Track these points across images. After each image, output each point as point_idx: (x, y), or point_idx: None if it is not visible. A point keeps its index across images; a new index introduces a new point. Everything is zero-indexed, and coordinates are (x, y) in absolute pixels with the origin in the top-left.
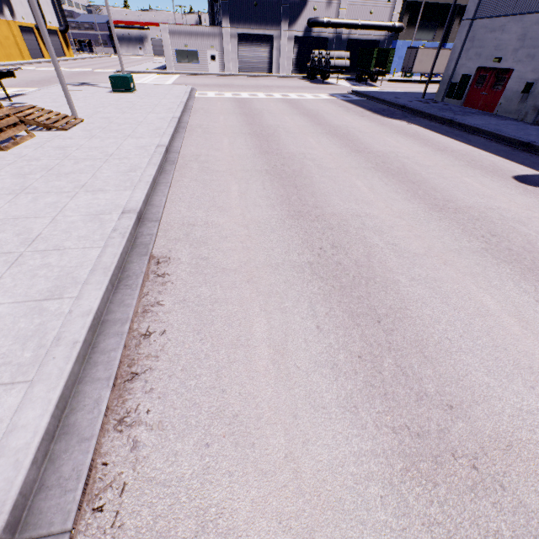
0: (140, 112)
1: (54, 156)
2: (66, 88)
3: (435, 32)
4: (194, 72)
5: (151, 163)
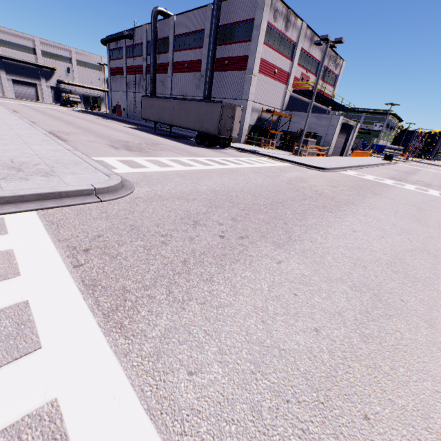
0: None
1: None
2: None
3: None
4: None
5: None
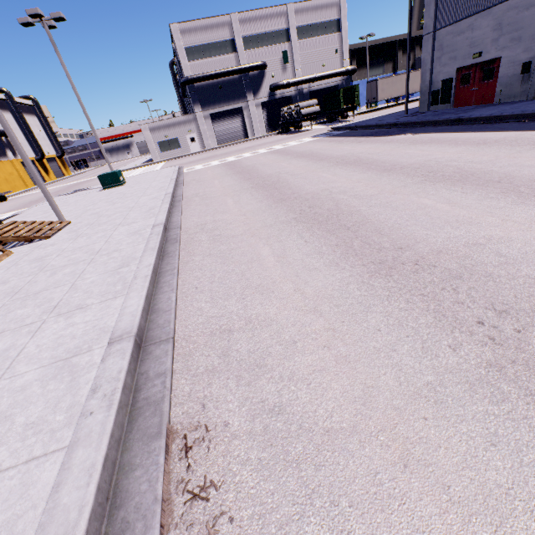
0: (131, 199)
1: (27, 272)
2: (48, 195)
3: (384, 66)
4: (178, 156)
5: (147, 249)
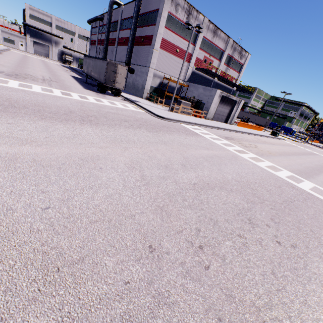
0: None
1: None
2: None
3: None
4: (12, 47)
5: None
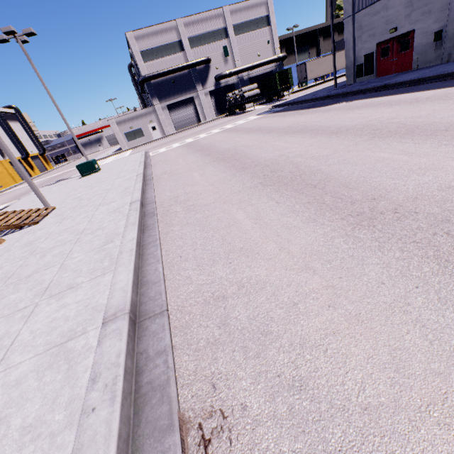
0: (107, 182)
1: (18, 256)
2: (33, 185)
3: (309, 52)
4: (143, 143)
5: (128, 224)
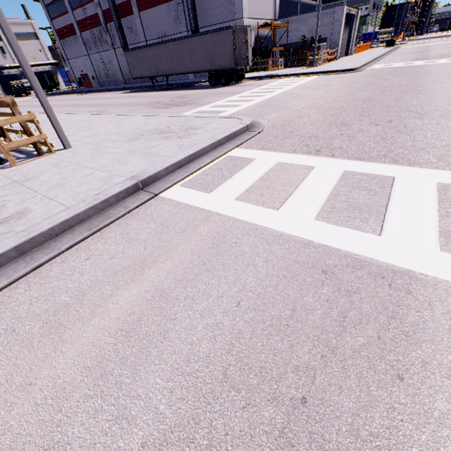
0: None
1: None
2: None
3: None
4: None
5: None
